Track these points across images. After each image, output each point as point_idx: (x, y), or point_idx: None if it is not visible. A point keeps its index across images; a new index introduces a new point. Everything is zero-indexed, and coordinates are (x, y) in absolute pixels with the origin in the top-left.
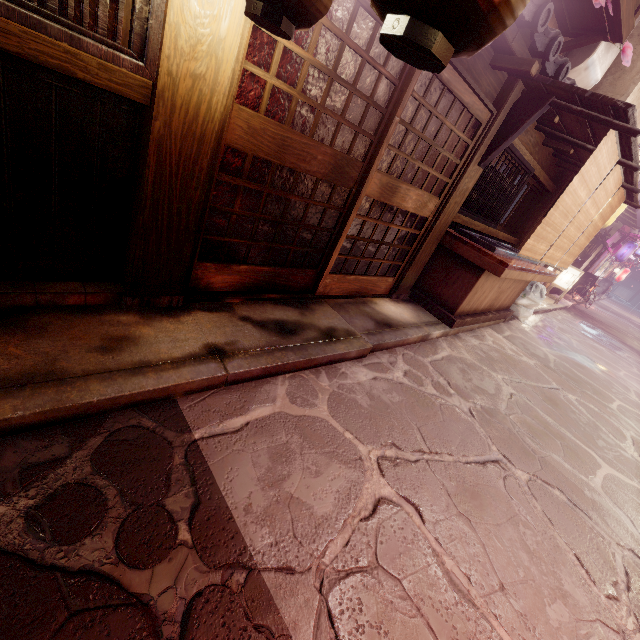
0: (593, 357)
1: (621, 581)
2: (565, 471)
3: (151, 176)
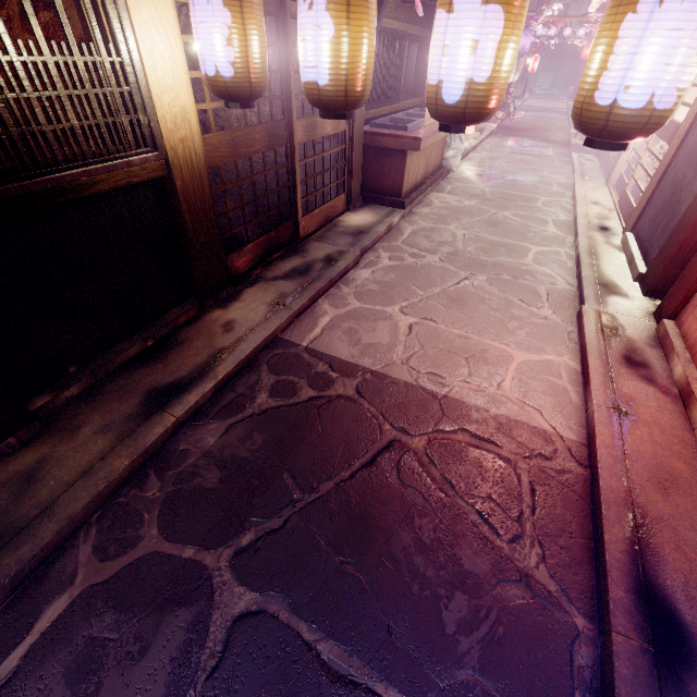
0: (521, 171)
1: (544, 299)
2: (508, 263)
3: (187, 217)
